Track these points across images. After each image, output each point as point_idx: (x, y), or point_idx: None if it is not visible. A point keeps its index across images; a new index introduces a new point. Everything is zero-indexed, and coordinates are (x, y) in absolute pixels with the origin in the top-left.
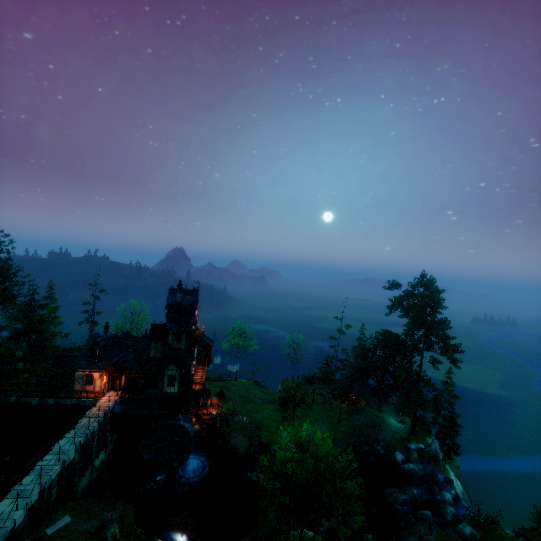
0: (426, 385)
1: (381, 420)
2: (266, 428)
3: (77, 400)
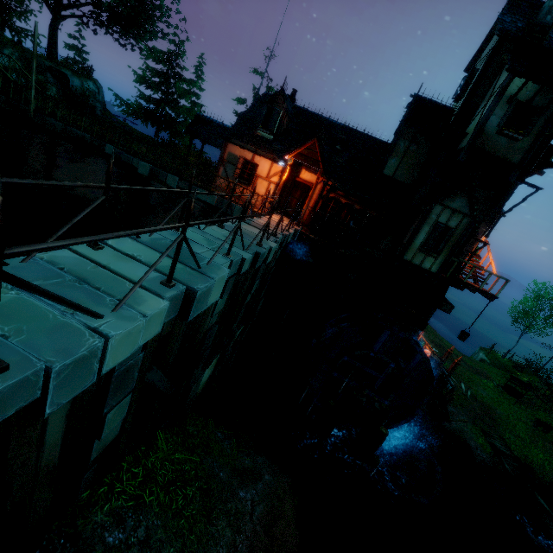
0: None
1: None
2: (509, 426)
3: (218, 198)
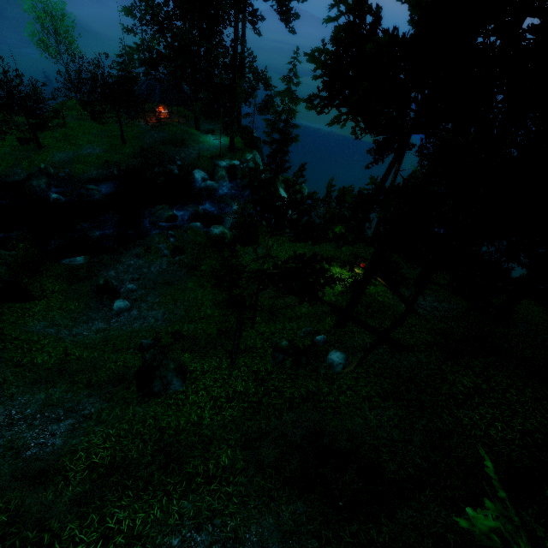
0: (256, 79)
1: (191, 137)
2: None
3: None
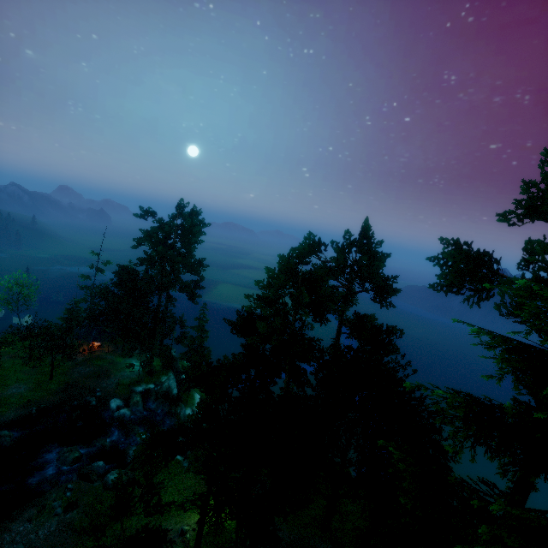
0: (174, 323)
1: (116, 366)
2: None
3: None
